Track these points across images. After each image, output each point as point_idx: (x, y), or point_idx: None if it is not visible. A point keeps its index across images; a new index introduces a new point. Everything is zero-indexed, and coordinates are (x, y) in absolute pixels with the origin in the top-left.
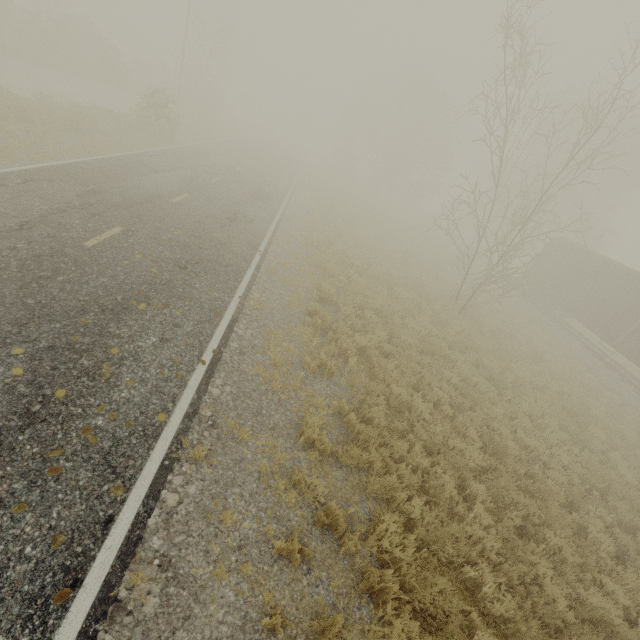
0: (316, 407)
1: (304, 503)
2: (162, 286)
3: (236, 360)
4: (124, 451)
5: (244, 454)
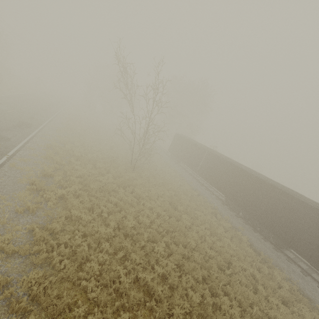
0: (17, 231)
1: None
2: None
3: None
4: None
5: None
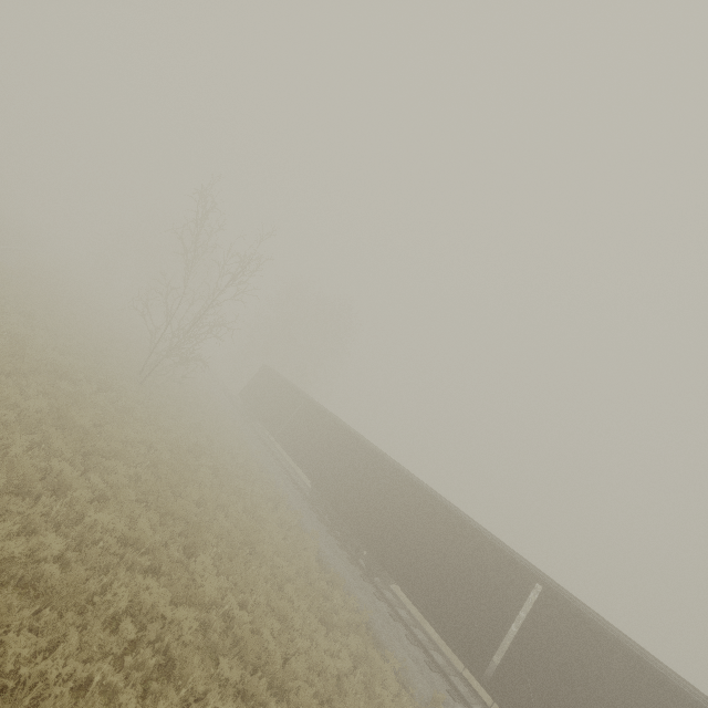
0: None
1: None
2: None
3: None
4: None
5: None
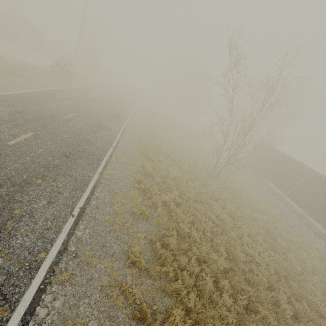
0: (138, 239)
1: (127, 304)
2: (53, 168)
3: (94, 212)
4: (13, 282)
5: (93, 274)
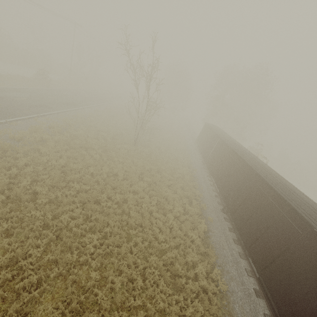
0: None
1: None
2: None
3: None
4: None
5: None
